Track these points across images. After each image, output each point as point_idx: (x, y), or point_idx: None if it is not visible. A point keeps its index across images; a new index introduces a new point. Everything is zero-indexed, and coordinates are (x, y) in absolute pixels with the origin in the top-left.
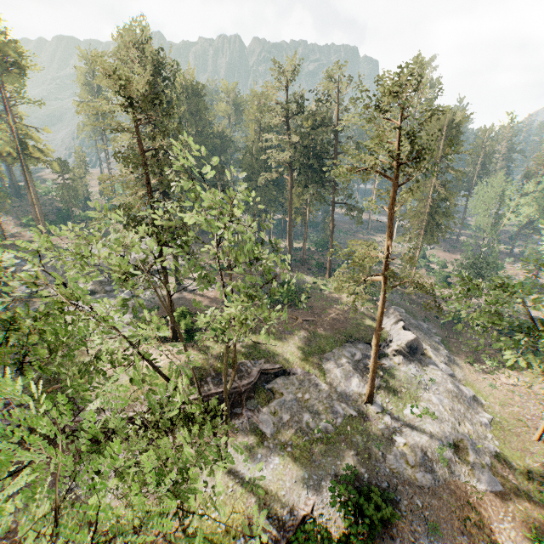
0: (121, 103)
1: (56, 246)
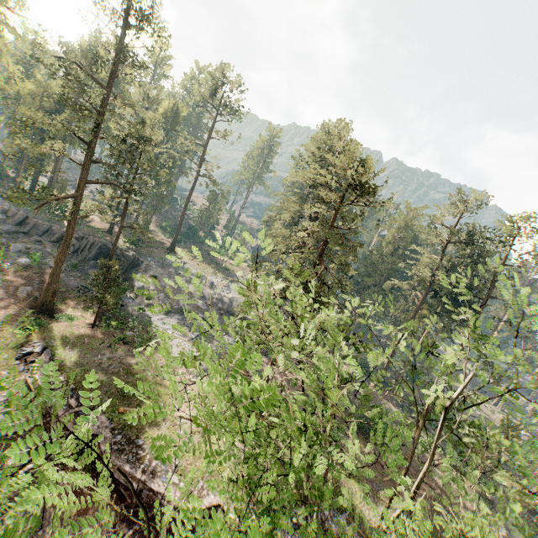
0: (349, 182)
1: (177, 255)
